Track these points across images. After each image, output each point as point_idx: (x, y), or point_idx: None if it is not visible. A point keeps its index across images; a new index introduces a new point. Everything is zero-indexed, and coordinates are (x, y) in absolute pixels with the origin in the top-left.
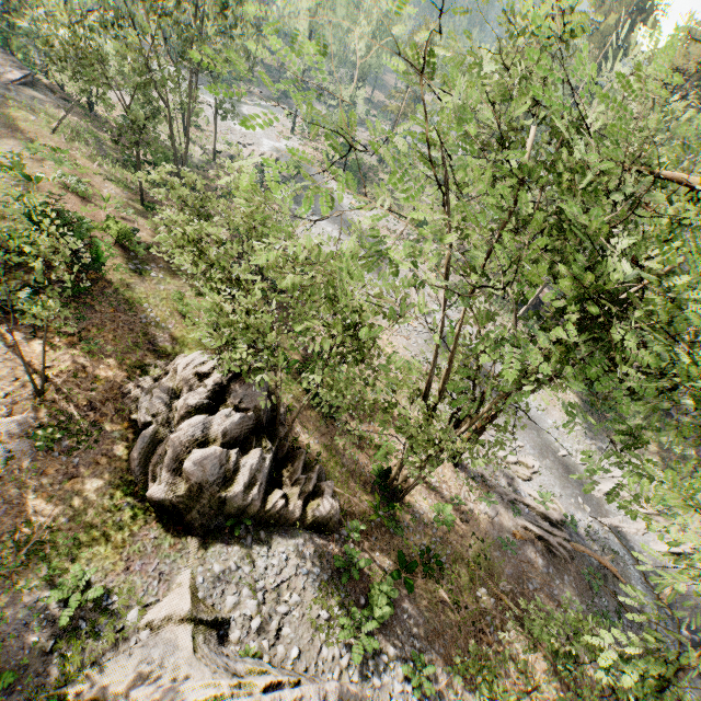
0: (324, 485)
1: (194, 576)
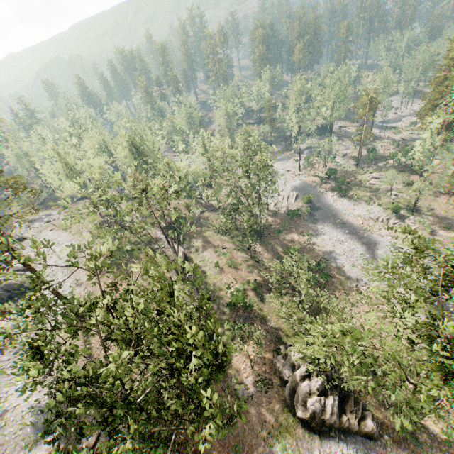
0: (366, 414)
1: (320, 451)
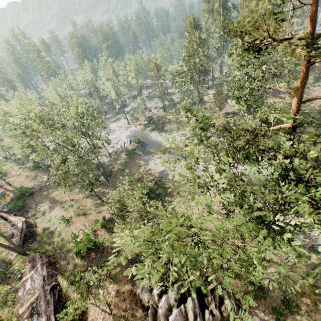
0: (222, 295)
1: None
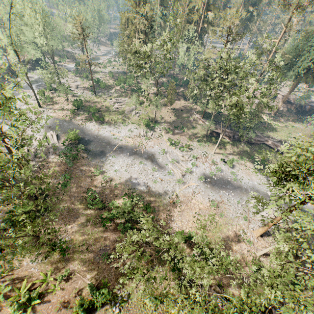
0: None
1: None
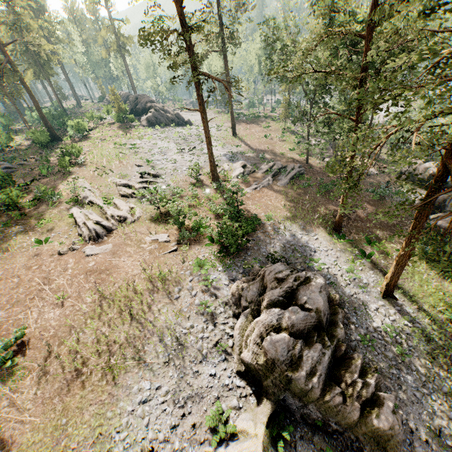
0: None
1: None
